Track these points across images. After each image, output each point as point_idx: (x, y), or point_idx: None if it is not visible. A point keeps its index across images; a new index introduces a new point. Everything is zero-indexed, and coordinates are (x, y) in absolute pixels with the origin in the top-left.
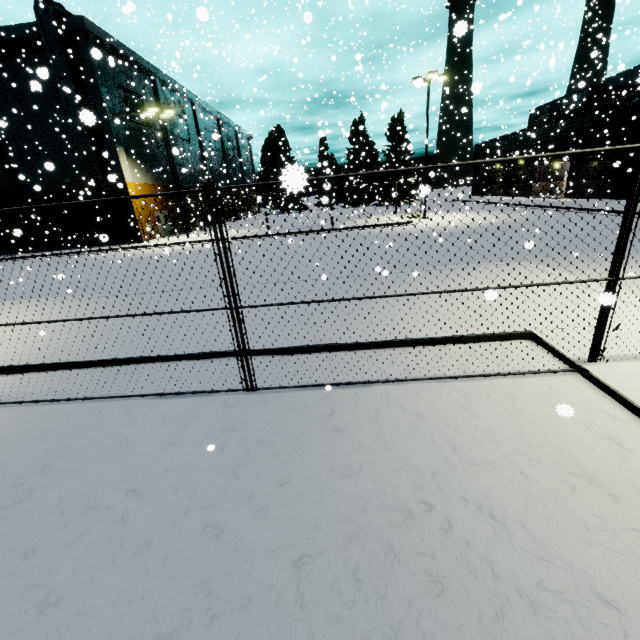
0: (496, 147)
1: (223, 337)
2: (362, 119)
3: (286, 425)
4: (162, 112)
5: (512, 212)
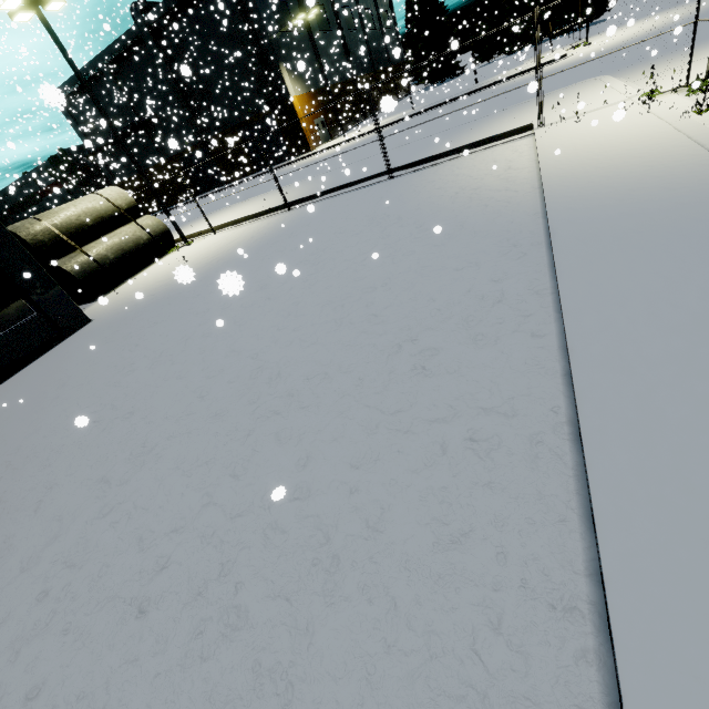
0: None
1: (379, 169)
2: None
3: (403, 180)
4: (308, 14)
5: None
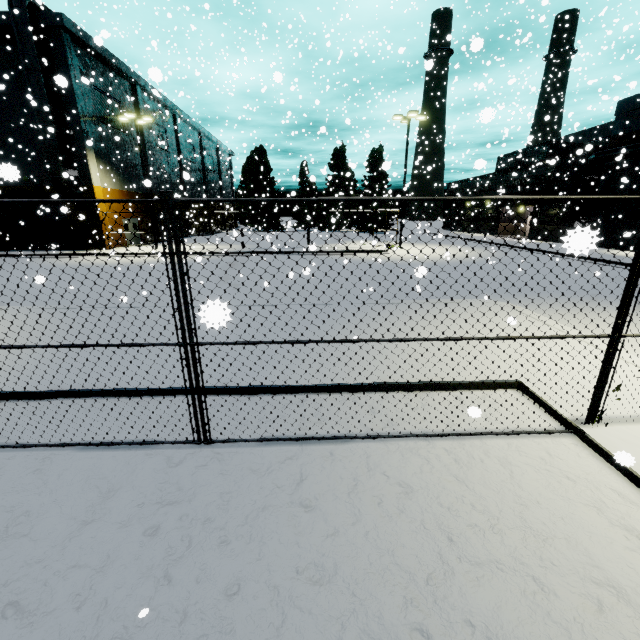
0: (467, 187)
1: (178, 369)
2: (343, 148)
3: (243, 496)
4: (140, 119)
5: (482, 249)
